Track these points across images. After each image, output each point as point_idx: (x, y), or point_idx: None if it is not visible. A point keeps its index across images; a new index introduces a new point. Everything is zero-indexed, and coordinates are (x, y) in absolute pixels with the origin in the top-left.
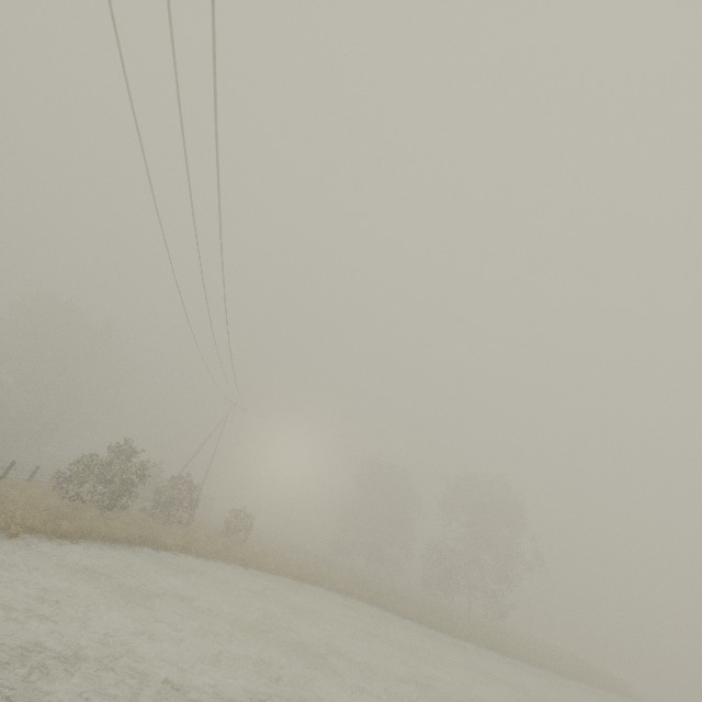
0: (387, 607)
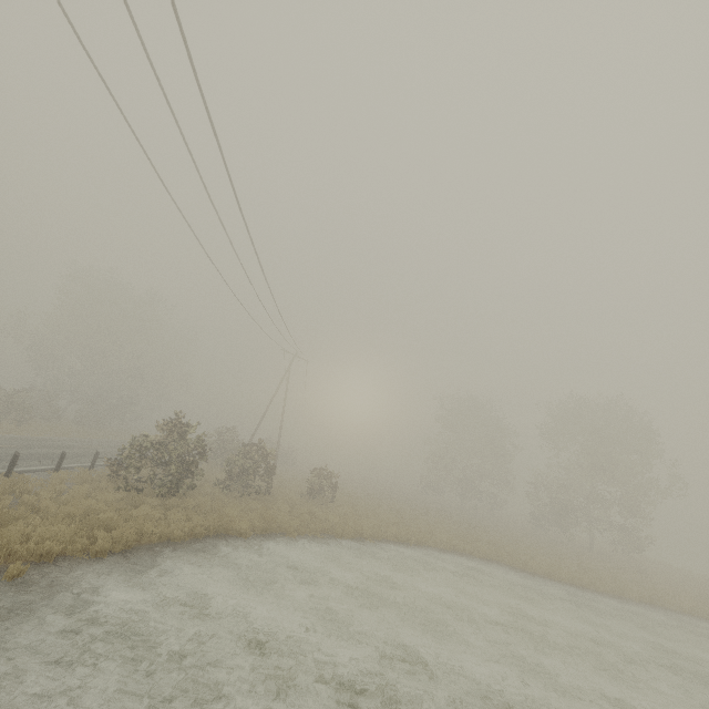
0: (508, 561)
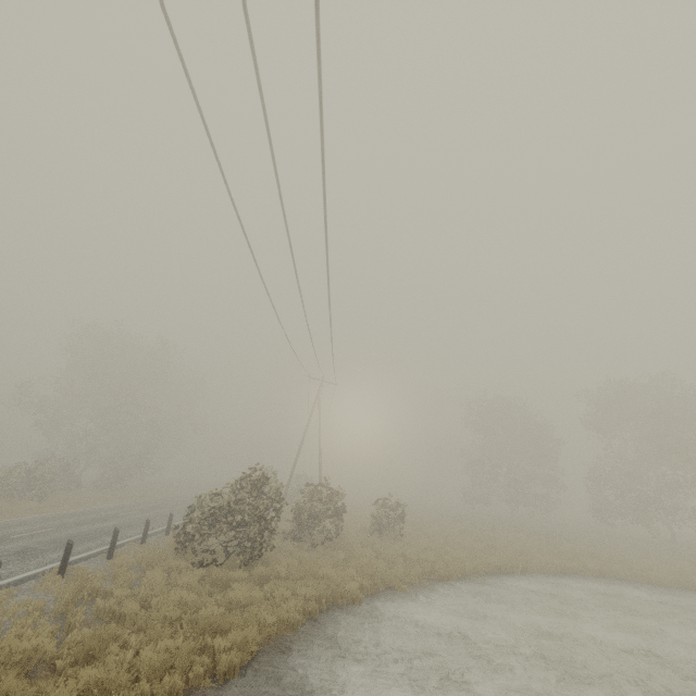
0: (624, 575)
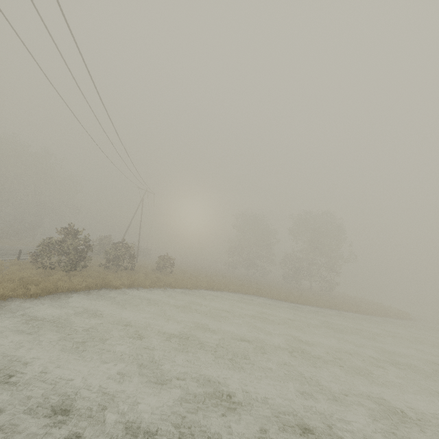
0: (264, 295)
